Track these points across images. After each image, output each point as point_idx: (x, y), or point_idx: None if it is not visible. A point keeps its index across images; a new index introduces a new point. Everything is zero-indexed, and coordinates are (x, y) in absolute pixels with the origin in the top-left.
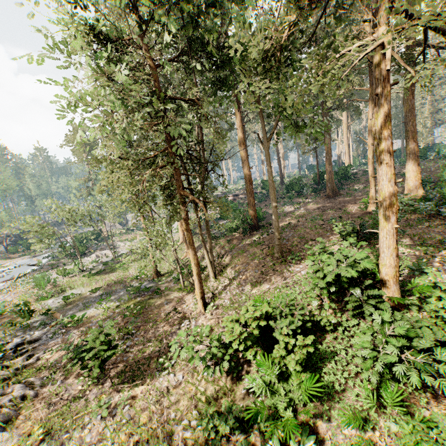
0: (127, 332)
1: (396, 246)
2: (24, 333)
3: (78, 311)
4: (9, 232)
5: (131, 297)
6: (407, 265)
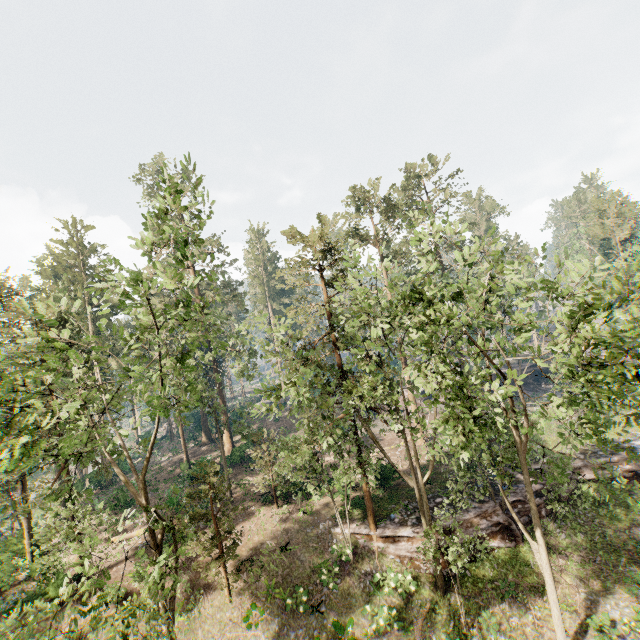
0: None
1: (29, 534)
2: None
3: None
4: None
5: None
6: None
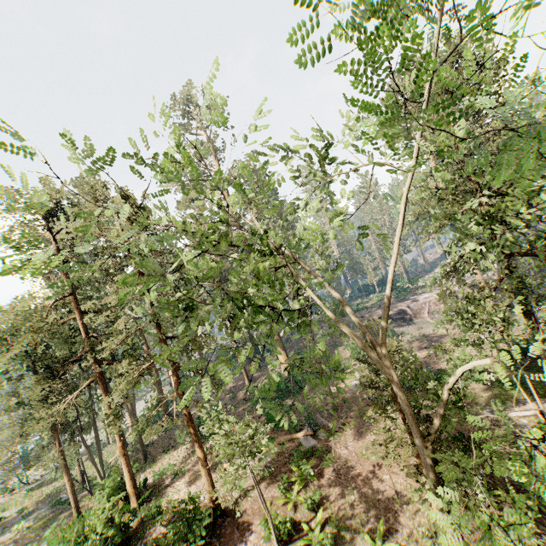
0: None
1: (129, 473)
2: None
3: None
4: None
5: (47, 513)
6: (173, 473)
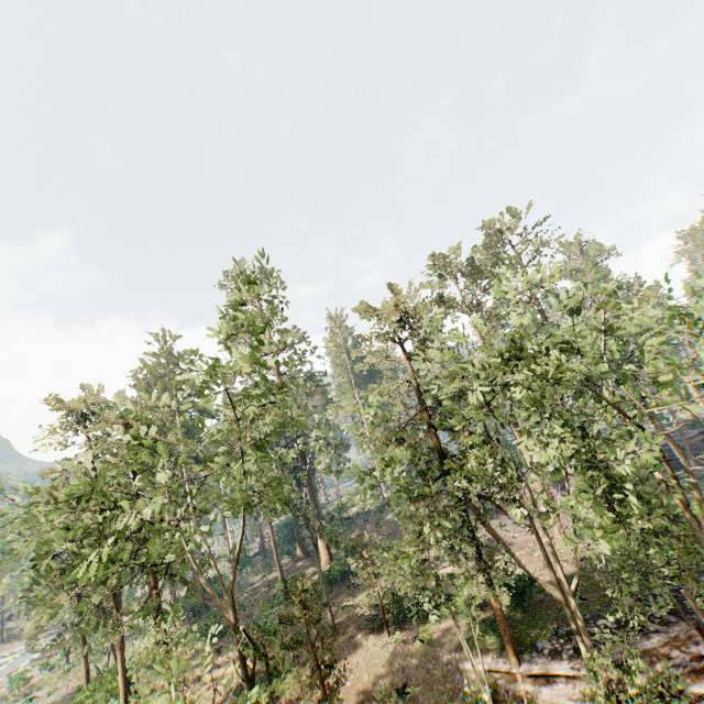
0: None
1: (122, 669)
2: None
3: None
4: None
5: (71, 698)
6: None
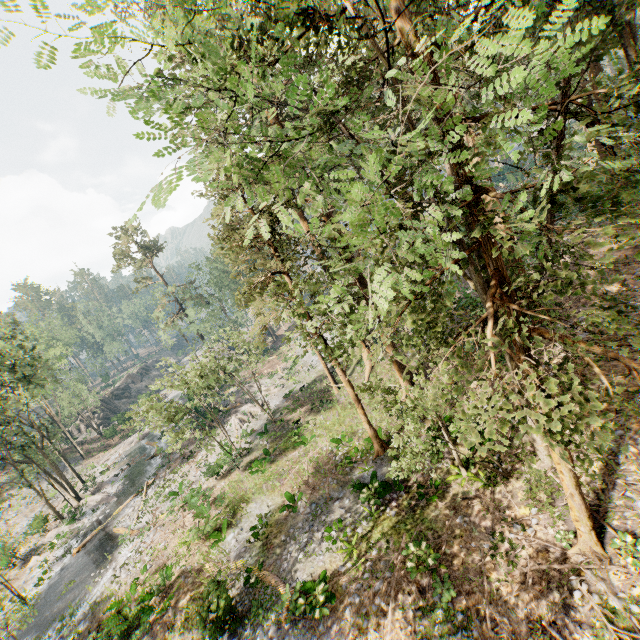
0: (446, 619)
1: None
2: (237, 636)
3: (298, 562)
4: (92, 407)
5: (372, 509)
6: None
